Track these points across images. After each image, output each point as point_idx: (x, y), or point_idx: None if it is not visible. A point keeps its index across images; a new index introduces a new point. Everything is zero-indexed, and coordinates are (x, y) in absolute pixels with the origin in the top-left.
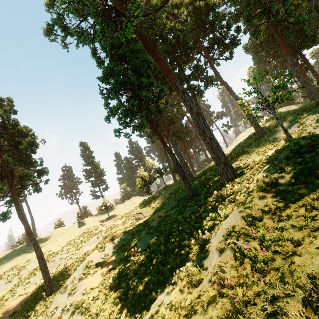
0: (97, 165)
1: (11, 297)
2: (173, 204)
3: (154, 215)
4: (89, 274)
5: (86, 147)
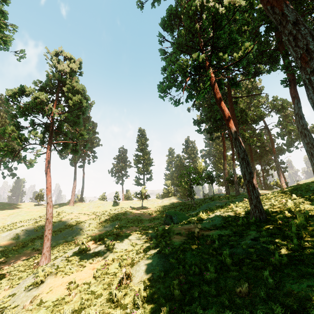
0: (148, 153)
1: (27, 246)
2: (218, 221)
3: (184, 226)
4: (62, 273)
5: (143, 134)
